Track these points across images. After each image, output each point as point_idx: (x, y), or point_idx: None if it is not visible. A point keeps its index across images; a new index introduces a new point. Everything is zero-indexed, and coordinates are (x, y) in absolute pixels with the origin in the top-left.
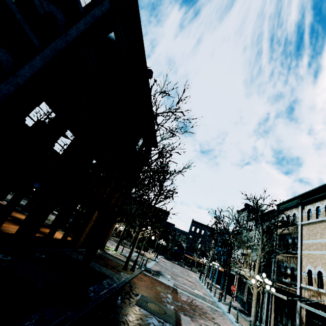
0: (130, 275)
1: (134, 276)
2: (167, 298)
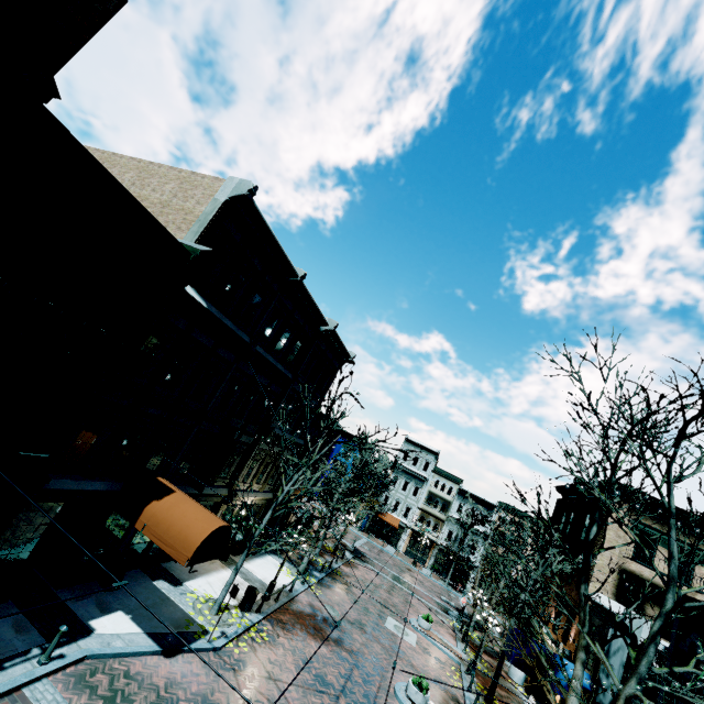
0: None
1: None
2: None
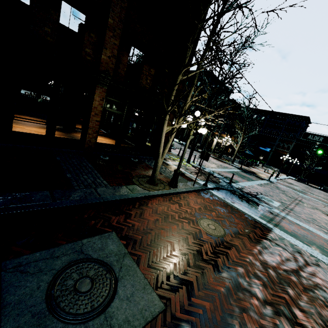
0: (150, 191)
1: (157, 194)
2: (199, 251)
